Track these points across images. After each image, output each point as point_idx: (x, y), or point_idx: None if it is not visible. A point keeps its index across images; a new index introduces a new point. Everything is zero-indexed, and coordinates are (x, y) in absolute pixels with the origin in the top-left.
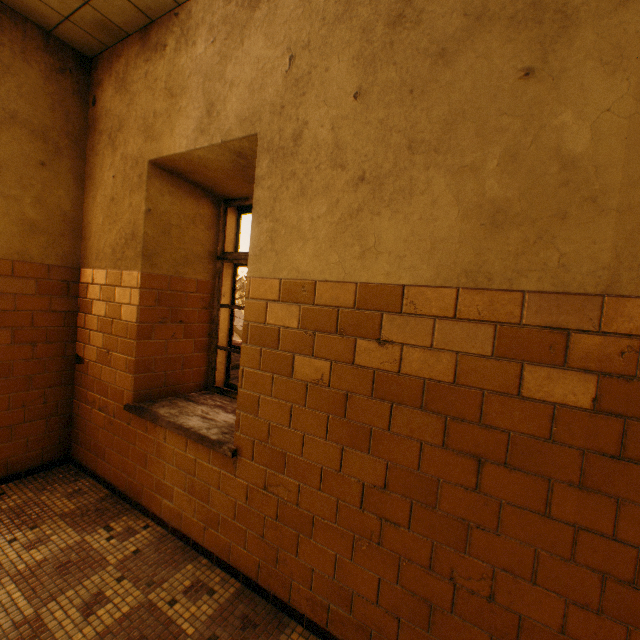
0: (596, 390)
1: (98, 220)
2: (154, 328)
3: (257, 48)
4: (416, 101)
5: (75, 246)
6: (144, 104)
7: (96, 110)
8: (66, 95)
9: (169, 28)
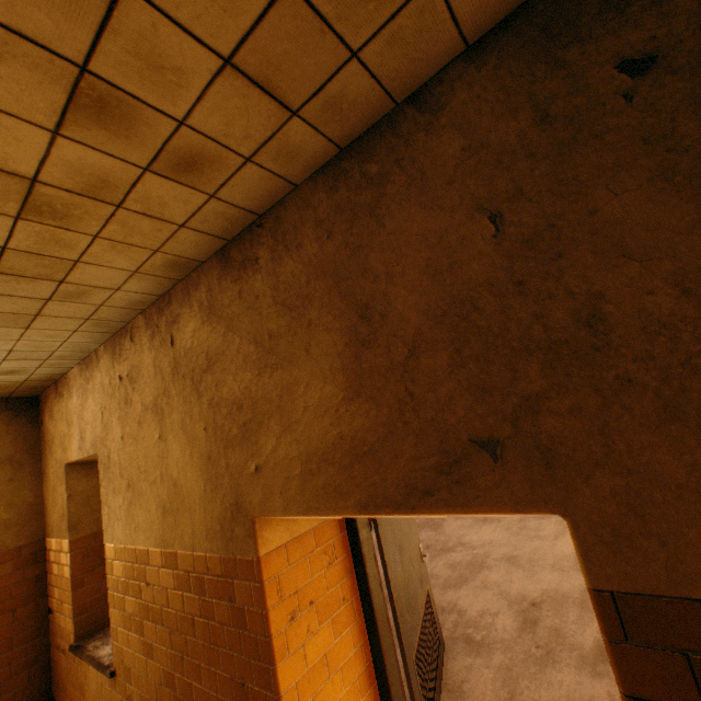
0: (201, 605)
1: (50, 502)
2: (86, 577)
3: (92, 404)
4: (137, 444)
5: (40, 523)
6: (60, 428)
7: (44, 427)
8: (24, 427)
9: (64, 385)
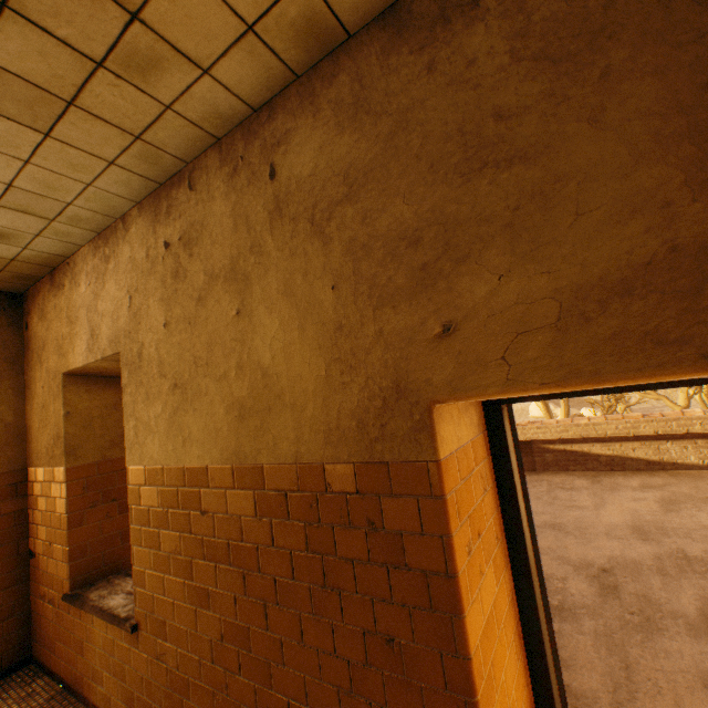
0: (306, 535)
1: (36, 424)
2: (86, 514)
3: (113, 290)
4: (193, 330)
5: (21, 450)
6: (56, 329)
7: (29, 333)
8: (2, 329)
9: (65, 273)
